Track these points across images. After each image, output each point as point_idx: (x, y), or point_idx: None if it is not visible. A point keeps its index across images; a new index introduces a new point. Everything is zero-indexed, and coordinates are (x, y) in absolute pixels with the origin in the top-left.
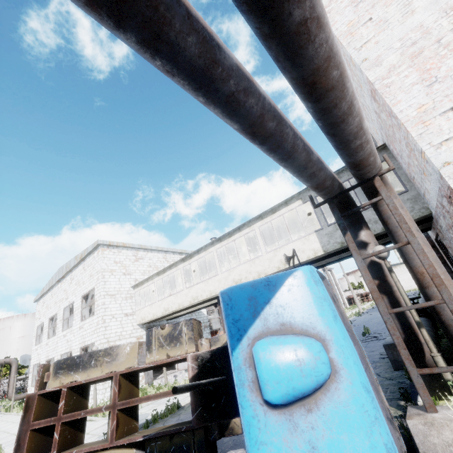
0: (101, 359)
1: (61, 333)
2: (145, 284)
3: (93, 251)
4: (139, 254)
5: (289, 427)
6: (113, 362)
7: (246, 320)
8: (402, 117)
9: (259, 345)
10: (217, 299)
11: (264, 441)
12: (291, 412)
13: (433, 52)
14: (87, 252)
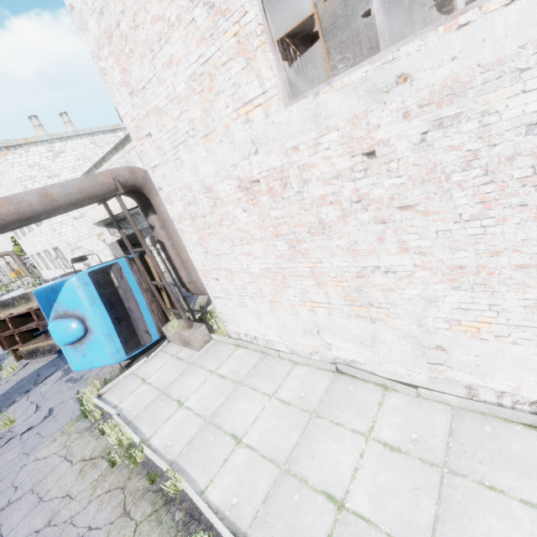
0: (20, 301)
1: (30, 234)
2: None
3: None
4: (56, 147)
5: (75, 350)
6: (28, 302)
7: (48, 310)
8: (126, 124)
9: (49, 326)
10: None
11: (68, 354)
12: (75, 345)
13: (120, 43)
14: None
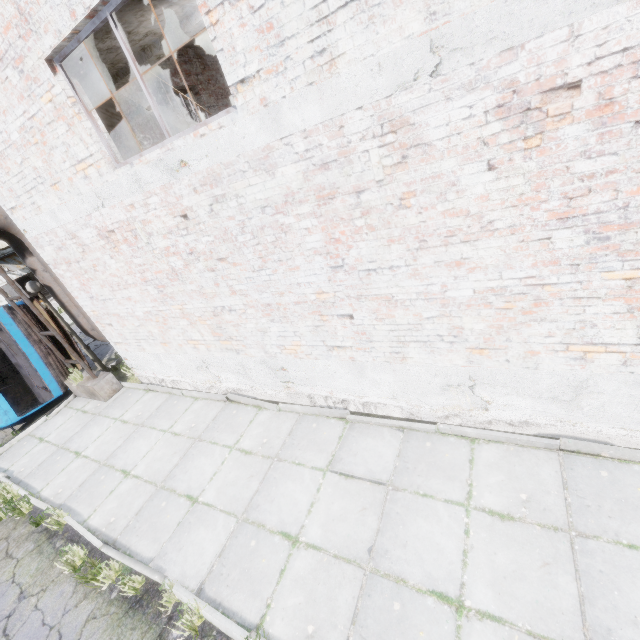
0: None
1: None
2: None
3: None
4: None
5: None
6: None
7: None
8: None
9: None
10: None
11: None
12: None
13: None
14: None
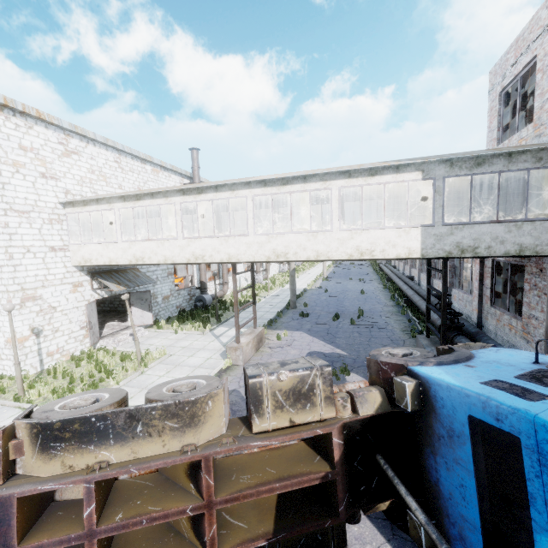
0: (158, 423)
1: None
2: (92, 206)
3: None
4: (72, 143)
5: None
6: (186, 430)
7: None
8: None
9: None
10: (232, 265)
11: None
12: None
13: None
14: None
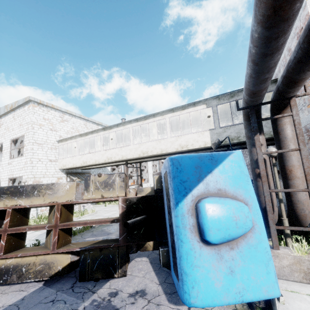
0: (43, 191)
1: None
2: (68, 141)
3: (23, 105)
4: (65, 117)
5: (217, 258)
6: (54, 195)
7: (192, 183)
8: None
9: (206, 202)
10: (126, 162)
11: (198, 265)
12: (220, 248)
13: None
14: (18, 104)
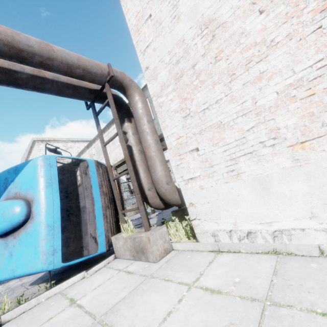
0: None
1: None
2: None
3: (33, 146)
4: (68, 145)
5: (4, 246)
6: None
7: (1, 192)
8: (130, 25)
9: None
10: None
11: None
12: (7, 239)
13: None
14: (30, 146)
